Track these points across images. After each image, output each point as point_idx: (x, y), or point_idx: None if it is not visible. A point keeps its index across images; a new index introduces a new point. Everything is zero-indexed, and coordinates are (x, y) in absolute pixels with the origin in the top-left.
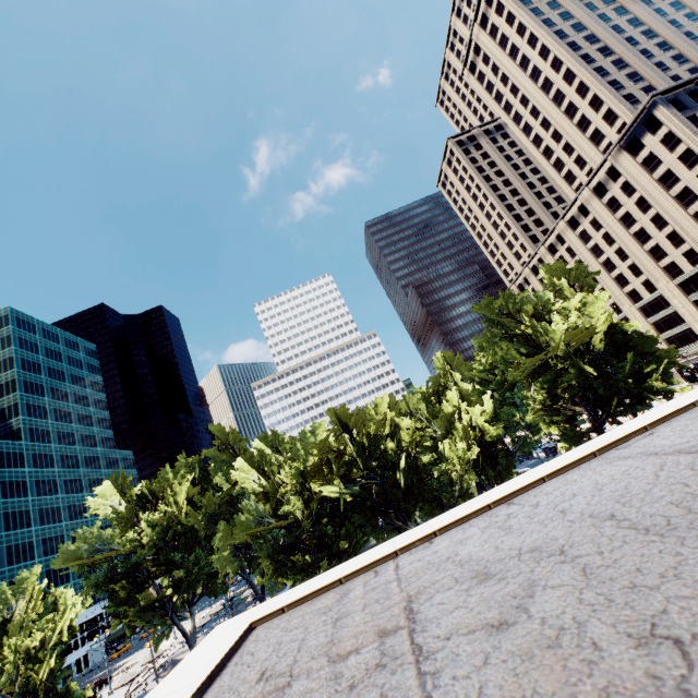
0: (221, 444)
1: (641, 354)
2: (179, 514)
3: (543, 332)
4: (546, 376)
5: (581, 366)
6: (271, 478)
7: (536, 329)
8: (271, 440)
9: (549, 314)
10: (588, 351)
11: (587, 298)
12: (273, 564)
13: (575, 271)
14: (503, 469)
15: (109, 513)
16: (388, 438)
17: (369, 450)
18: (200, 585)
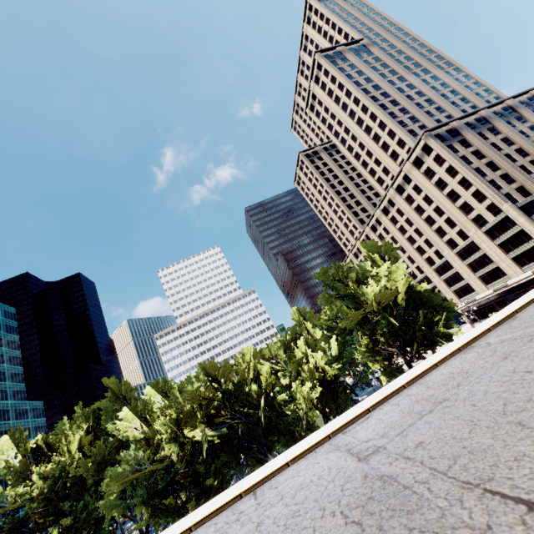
0: (115, 394)
1: (432, 307)
2: (70, 463)
3: (361, 293)
4: (367, 326)
5: (389, 319)
6: (152, 424)
7: (357, 291)
8: (161, 386)
9: (367, 279)
10: (395, 306)
11: (392, 267)
12: (147, 508)
13: (384, 247)
14: (342, 401)
15: (3, 468)
16: (252, 382)
17: (234, 395)
18: (85, 532)
